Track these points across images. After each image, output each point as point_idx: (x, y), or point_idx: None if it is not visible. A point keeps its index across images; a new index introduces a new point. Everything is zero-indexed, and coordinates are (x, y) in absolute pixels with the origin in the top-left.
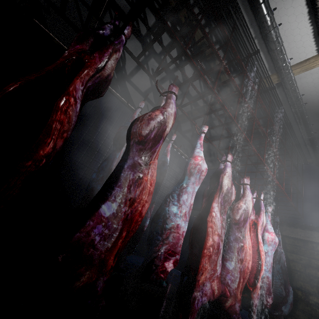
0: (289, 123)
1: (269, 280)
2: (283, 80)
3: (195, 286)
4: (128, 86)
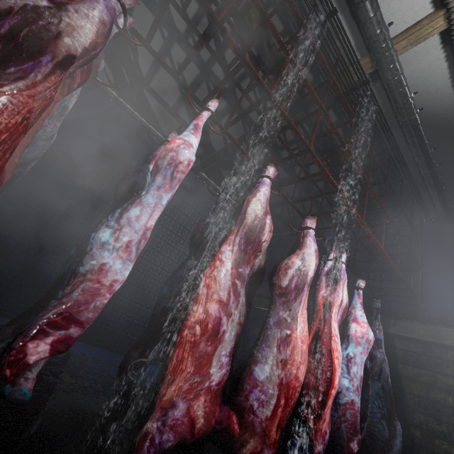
0: (397, 147)
1: (356, 408)
2: (380, 64)
3: (155, 408)
4: (148, 98)
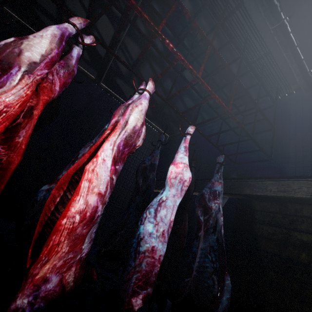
0: (241, 2)
1: (157, 257)
2: None
3: None
4: (39, 15)
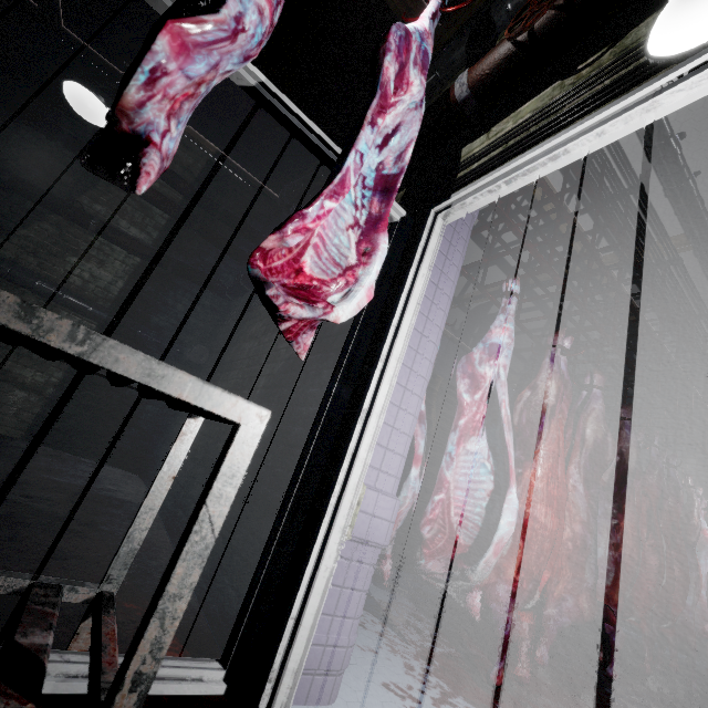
0: None
1: None
2: None
3: None
4: None
